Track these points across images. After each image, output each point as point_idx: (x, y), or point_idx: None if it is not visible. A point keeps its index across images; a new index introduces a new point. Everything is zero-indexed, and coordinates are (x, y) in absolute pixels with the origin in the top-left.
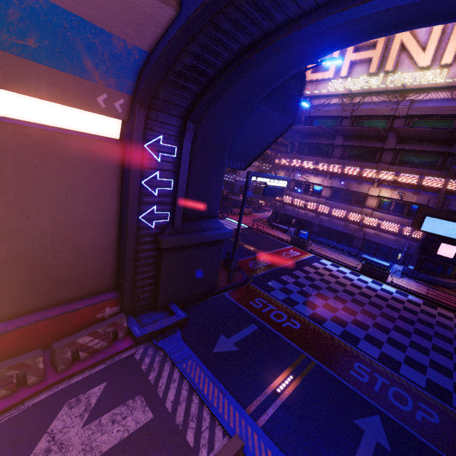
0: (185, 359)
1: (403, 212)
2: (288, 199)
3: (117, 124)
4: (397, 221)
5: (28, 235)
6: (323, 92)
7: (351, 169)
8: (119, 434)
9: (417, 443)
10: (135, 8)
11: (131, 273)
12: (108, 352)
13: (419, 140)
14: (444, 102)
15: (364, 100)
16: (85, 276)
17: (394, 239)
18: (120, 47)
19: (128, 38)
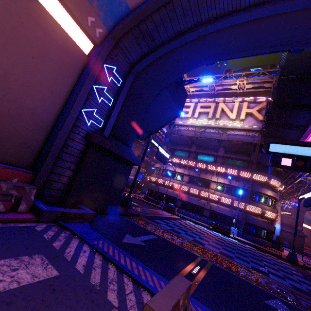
0: (96, 239)
1: (231, 193)
2: (162, 181)
3: (89, 47)
4: (229, 198)
5: None
6: (185, 123)
7: (201, 164)
8: (2, 284)
9: None
10: None
11: (56, 152)
12: (2, 216)
13: (235, 152)
14: (243, 136)
15: (206, 130)
16: (8, 137)
17: (229, 210)
18: None
19: None
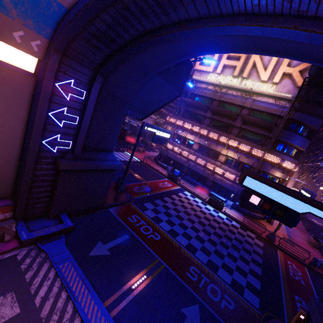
0: (63, 261)
1: (238, 168)
2: (171, 146)
3: (33, 60)
4: (234, 173)
5: None
6: (204, 79)
7: (213, 134)
8: None
9: None
10: None
11: (27, 187)
12: None
13: (254, 124)
14: (271, 105)
15: (228, 91)
16: None
17: (231, 184)
18: None
19: None
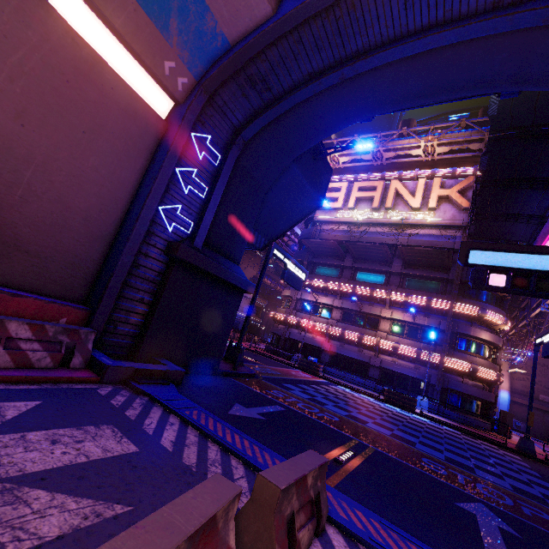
0: (187, 408)
1: (417, 337)
2: (295, 319)
3: (167, 107)
4: (413, 346)
5: (7, 147)
6: (332, 218)
7: (362, 288)
8: (67, 457)
9: (545, 534)
10: None
11: (122, 276)
12: (49, 373)
13: (421, 265)
14: (435, 237)
15: (369, 229)
16: (50, 255)
17: (413, 367)
18: (209, 26)
19: (221, 20)
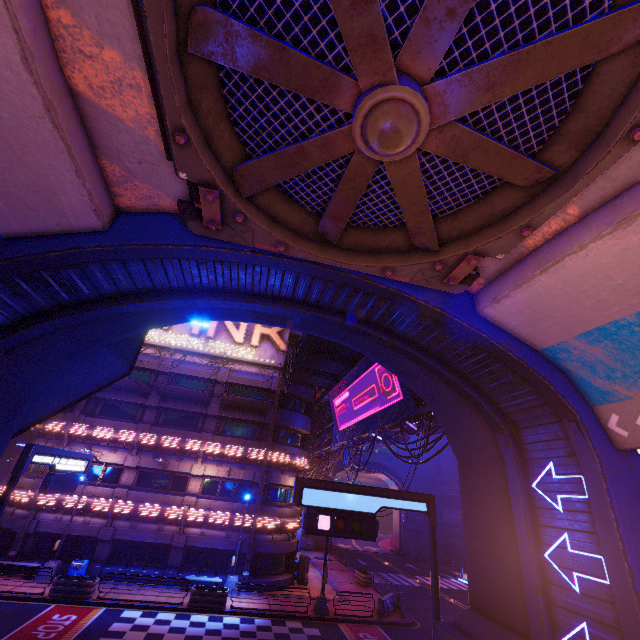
0: None
1: (231, 494)
2: (53, 498)
3: None
4: (227, 508)
5: None
6: None
7: (171, 439)
8: None
9: None
10: (48, 197)
11: None
12: None
13: (240, 408)
14: (256, 375)
15: (185, 358)
16: None
17: (224, 536)
18: None
19: None
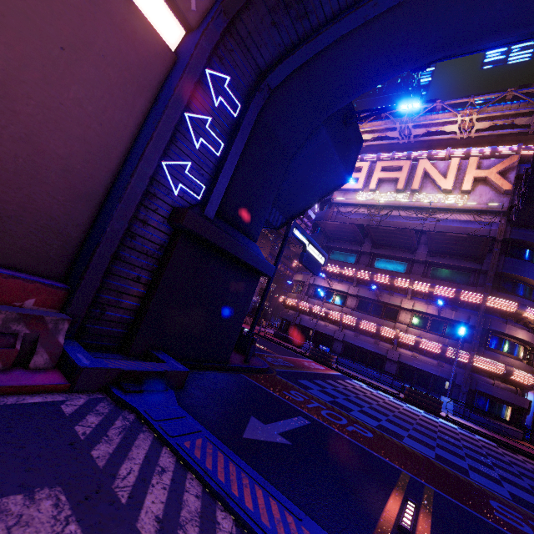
0: (188, 434)
1: (441, 331)
2: (307, 305)
3: (176, 36)
4: (437, 341)
5: None
6: (351, 200)
7: (382, 276)
8: None
9: None
10: None
11: (112, 248)
12: None
13: (449, 254)
14: (468, 224)
15: (391, 213)
16: (15, 215)
17: (436, 364)
18: None
19: None
